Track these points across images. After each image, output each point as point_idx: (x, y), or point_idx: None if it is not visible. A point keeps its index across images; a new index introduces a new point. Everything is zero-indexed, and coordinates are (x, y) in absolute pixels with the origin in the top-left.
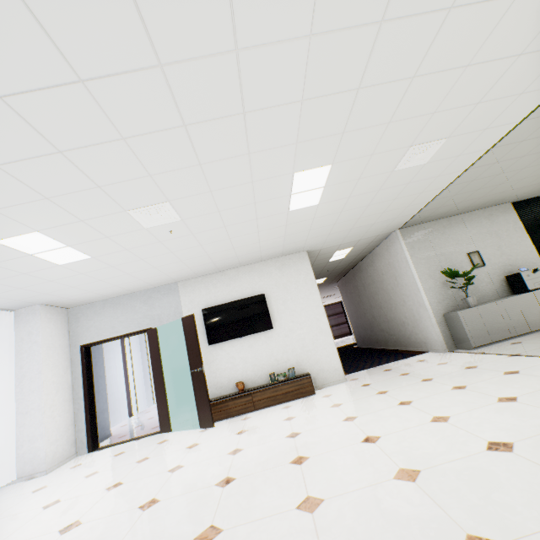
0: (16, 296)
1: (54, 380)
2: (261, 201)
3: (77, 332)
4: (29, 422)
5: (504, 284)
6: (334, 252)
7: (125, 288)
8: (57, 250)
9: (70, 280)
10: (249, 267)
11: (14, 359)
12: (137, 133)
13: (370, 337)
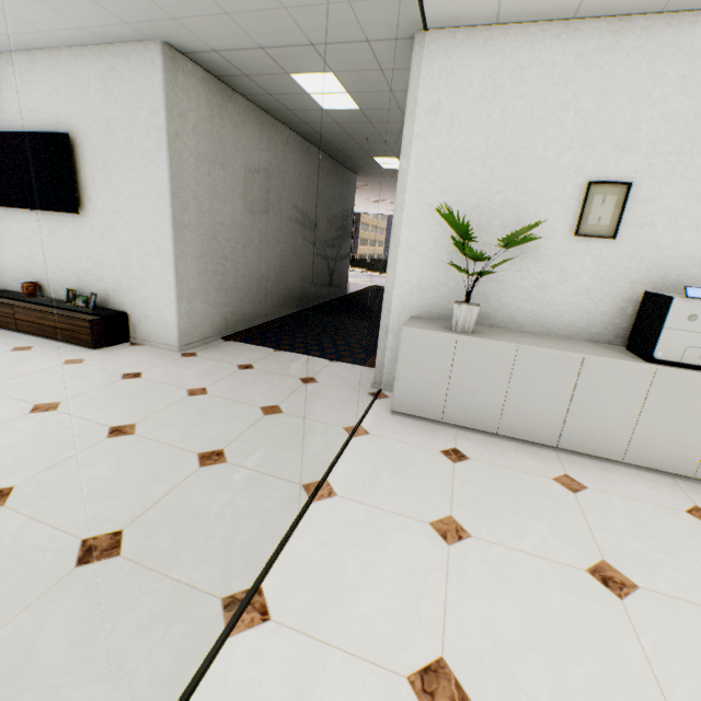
0: None
1: None
2: None
3: None
4: None
5: (628, 312)
6: (292, 78)
7: None
8: None
9: None
10: (51, 58)
11: None
12: None
13: None
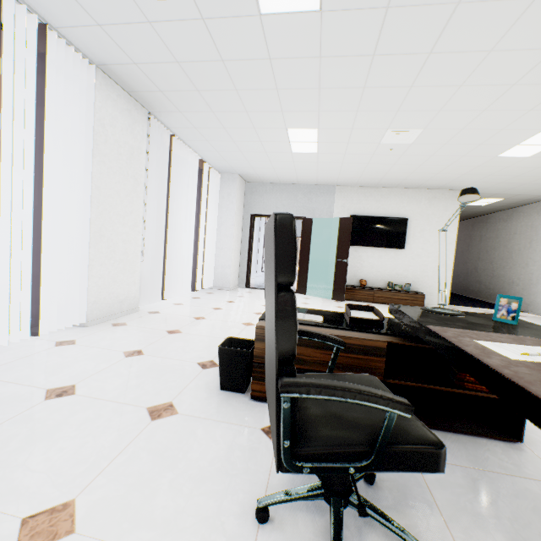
0: (236, 165)
1: (237, 233)
2: (487, 144)
3: (249, 203)
4: (222, 255)
5: None
6: (481, 199)
7: (297, 179)
8: (307, 143)
9: (279, 164)
10: (401, 191)
11: (217, 210)
12: (474, 84)
13: (459, 285)
